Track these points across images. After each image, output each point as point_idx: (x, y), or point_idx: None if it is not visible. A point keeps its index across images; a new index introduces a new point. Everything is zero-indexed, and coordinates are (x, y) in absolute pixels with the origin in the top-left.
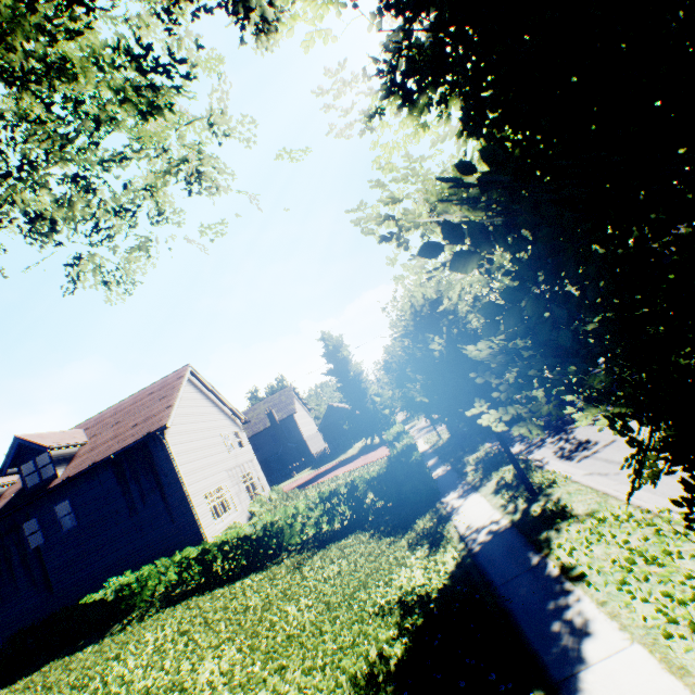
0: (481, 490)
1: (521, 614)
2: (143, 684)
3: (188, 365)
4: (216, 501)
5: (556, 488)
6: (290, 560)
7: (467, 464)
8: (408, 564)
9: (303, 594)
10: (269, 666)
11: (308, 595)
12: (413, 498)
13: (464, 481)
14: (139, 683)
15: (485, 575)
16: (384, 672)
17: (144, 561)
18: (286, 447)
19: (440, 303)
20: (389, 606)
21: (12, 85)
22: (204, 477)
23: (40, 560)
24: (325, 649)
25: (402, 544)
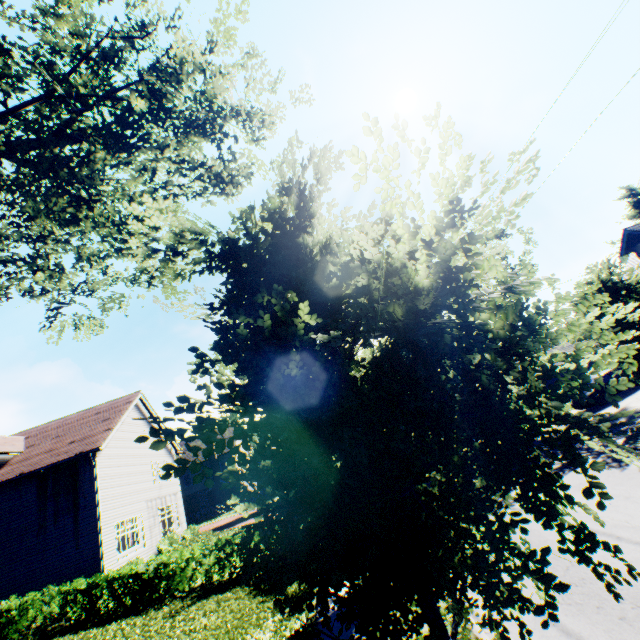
0: None
1: None
2: None
3: (139, 391)
4: (126, 531)
5: None
6: (170, 607)
7: None
8: (264, 625)
9: None
10: None
11: None
12: None
13: None
14: None
15: None
16: None
17: (36, 587)
18: (218, 484)
19: None
20: None
21: (30, 242)
22: (122, 504)
23: None
24: None
25: (269, 604)
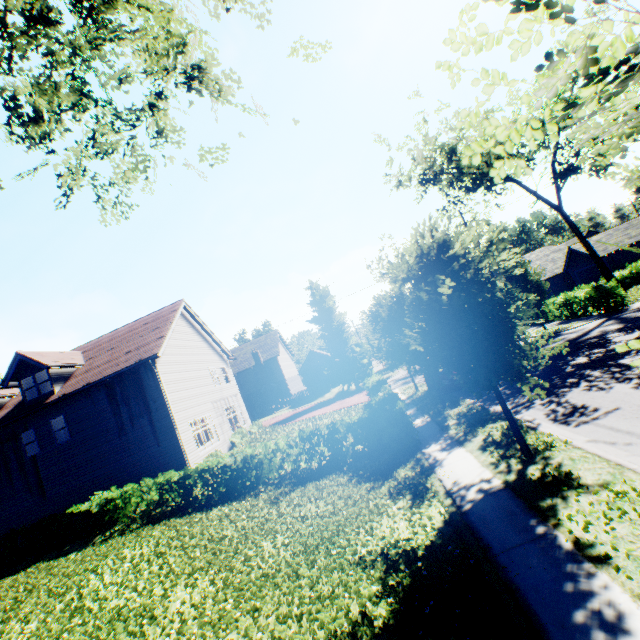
0: (466, 445)
1: (531, 592)
2: (115, 603)
3: (182, 300)
4: (200, 429)
5: (555, 452)
6: (267, 494)
7: (448, 417)
8: (390, 513)
9: (279, 531)
10: (242, 605)
11: (285, 533)
12: (393, 446)
13: (446, 434)
14: (112, 601)
15: (480, 538)
16: (369, 636)
17: (130, 479)
18: (268, 386)
19: (448, 248)
20: (371, 557)
21: None
22: (190, 406)
23: (36, 468)
24: (301, 596)
25: (382, 491)
